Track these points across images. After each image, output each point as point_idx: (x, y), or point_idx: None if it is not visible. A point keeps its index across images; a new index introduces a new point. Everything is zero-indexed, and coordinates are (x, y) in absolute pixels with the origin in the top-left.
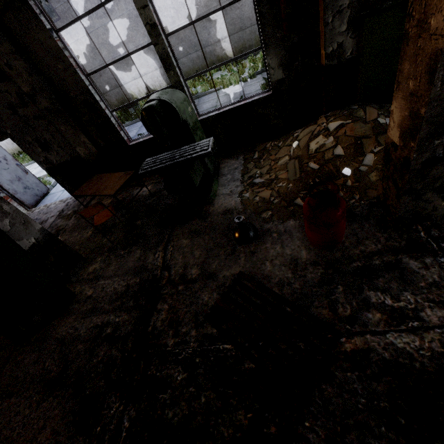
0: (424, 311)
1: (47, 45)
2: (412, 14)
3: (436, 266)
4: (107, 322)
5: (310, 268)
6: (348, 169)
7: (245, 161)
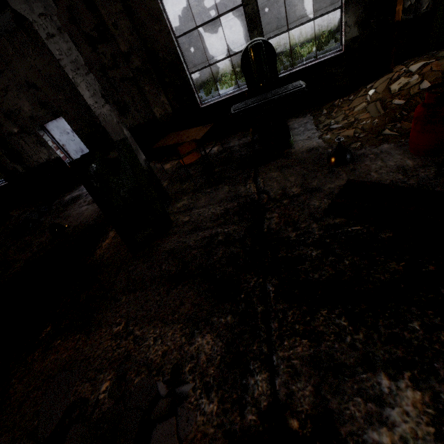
0: None
1: (150, 7)
2: None
3: None
4: (215, 234)
5: (421, 170)
6: None
7: (315, 117)
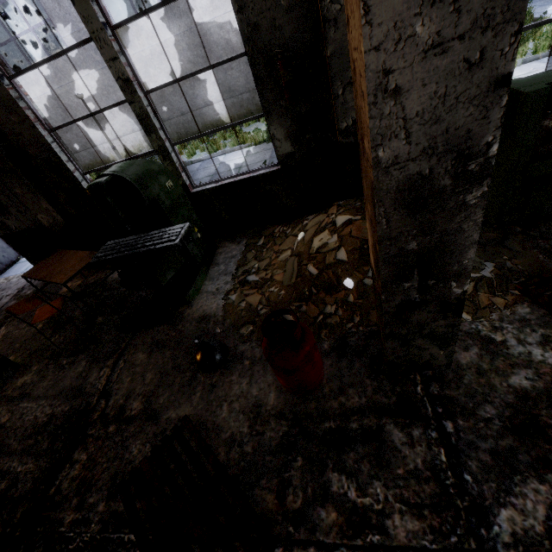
0: (392, 517)
1: None
2: (358, 125)
3: (424, 444)
4: (5, 472)
5: (272, 423)
6: (350, 280)
7: (247, 249)
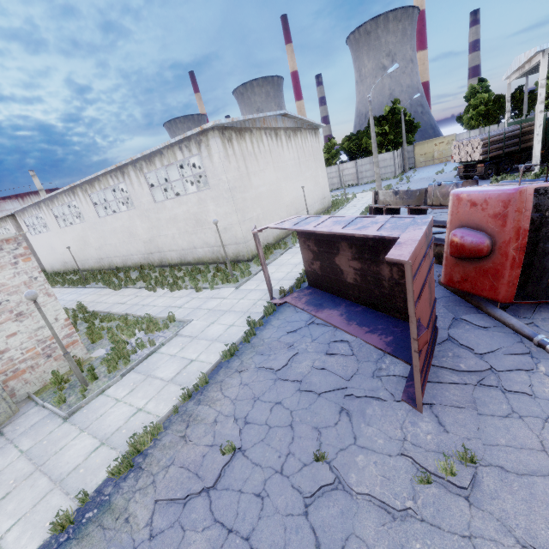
0: None
1: None
2: None
3: None
4: None
5: None
6: None
7: None
